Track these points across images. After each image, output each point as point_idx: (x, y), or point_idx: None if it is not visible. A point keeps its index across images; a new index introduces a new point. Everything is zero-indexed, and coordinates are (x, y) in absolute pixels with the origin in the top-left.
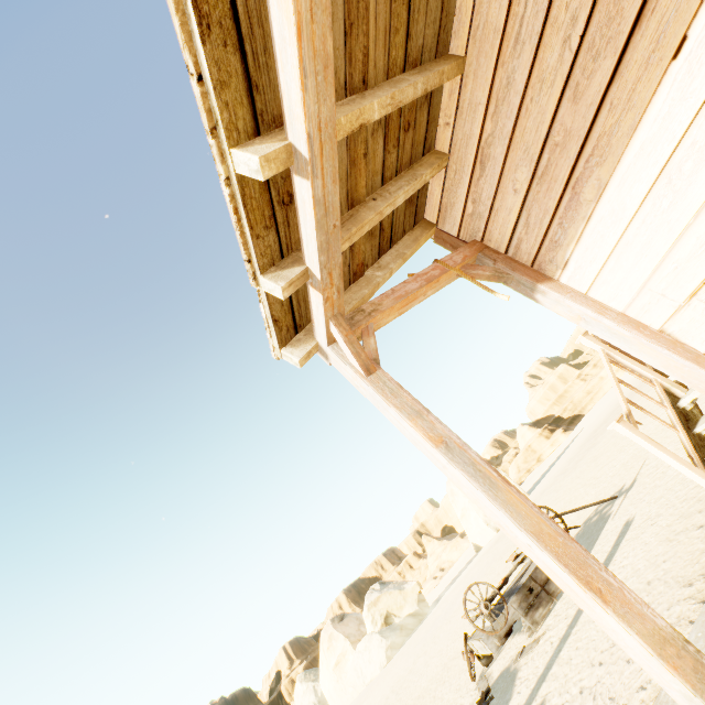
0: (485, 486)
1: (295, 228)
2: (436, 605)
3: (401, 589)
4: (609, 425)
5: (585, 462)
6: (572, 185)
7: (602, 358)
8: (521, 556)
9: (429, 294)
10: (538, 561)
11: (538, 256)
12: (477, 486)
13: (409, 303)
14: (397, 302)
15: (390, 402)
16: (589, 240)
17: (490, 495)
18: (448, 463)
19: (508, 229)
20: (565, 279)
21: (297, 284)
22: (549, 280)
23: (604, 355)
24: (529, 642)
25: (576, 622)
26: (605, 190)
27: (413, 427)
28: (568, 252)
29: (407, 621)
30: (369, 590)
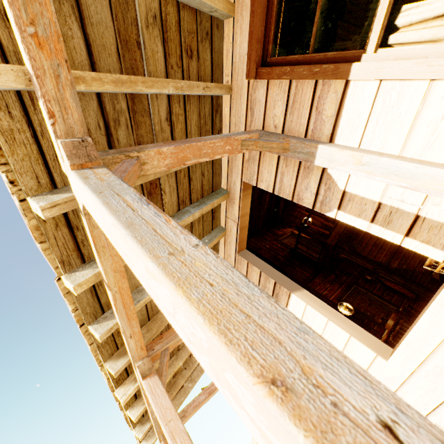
0: None
1: None
2: None
3: None
4: None
5: None
6: None
7: None
8: None
9: (210, 397)
10: None
11: None
12: None
13: (200, 406)
14: (194, 409)
15: None
16: None
17: None
18: None
19: None
20: None
21: (147, 431)
22: None
23: None
24: None
25: None
26: None
27: None
28: None
29: None
30: None
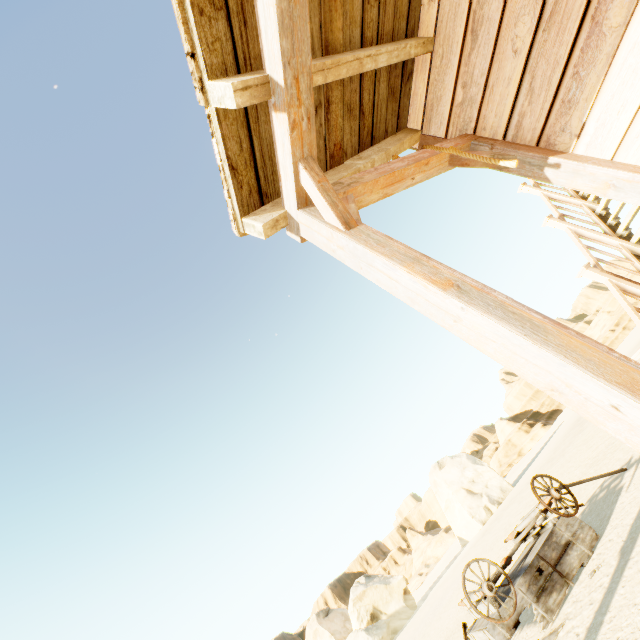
0: (525, 329)
1: (254, 35)
2: (423, 602)
3: (387, 584)
4: (634, 354)
5: (574, 447)
6: (591, 15)
7: (610, 289)
8: (524, 532)
9: (417, 180)
10: (631, 435)
11: (545, 128)
12: (513, 329)
13: (394, 183)
14: (380, 176)
15: (376, 251)
16: (616, 83)
17: (536, 339)
18: (464, 306)
19: (506, 106)
20: (582, 148)
21: (255, 96)
22: (561, 153)
23: (613, 285)
24: (544, 635)
25: (608, 608)
26: (639, 2)
27: (409, 272)
28: (587, 110)
29: (393, 619)
30: (354, 584)
